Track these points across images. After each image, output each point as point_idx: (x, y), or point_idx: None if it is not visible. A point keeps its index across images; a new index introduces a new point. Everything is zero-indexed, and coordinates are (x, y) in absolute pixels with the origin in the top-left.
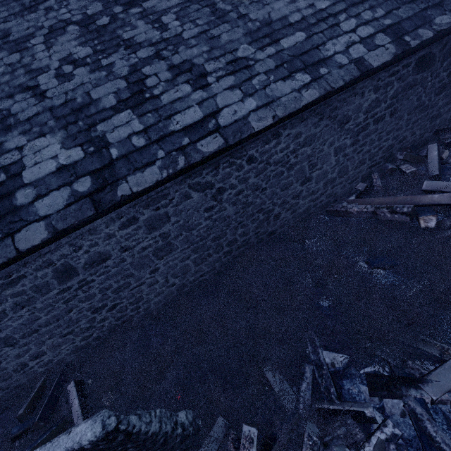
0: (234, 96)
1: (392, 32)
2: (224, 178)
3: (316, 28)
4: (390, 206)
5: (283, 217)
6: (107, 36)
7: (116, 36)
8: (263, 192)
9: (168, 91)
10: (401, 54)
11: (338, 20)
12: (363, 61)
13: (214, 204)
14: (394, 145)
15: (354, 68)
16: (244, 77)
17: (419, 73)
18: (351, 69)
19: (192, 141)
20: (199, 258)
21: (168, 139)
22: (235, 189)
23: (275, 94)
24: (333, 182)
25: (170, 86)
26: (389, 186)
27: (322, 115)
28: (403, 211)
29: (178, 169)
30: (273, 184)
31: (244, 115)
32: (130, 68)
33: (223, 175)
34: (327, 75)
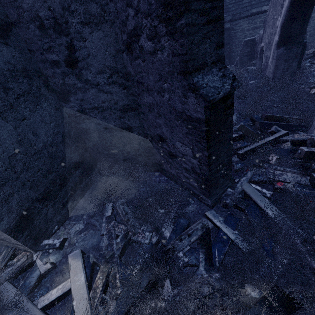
0: None
1: None
2: None
3: None
4: None
5: None
6: None
7: None
8: None
9: None
10: None
11: None
12: None
13: None
14: None
15: None
16: None
17: None
18: None
19: None
20: (312, 34)
21: None
22: None
23: None
24: None
25: None
26: None
27: None
28: None
29: None
30: None
31: None
32: None
33: None
34: None
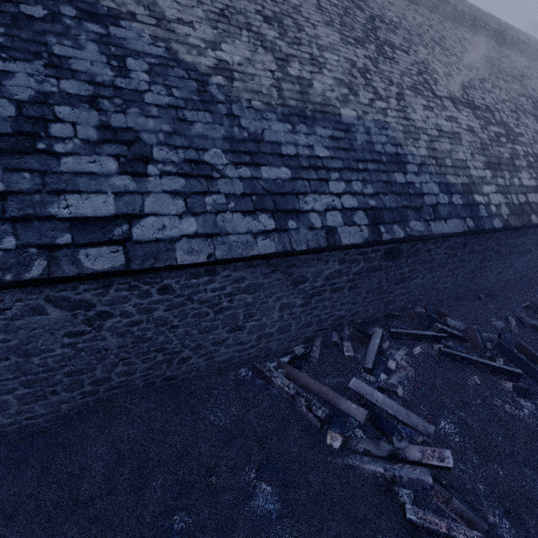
0: (173, 205)
1: (372, 216)
2: (115, 301)
3: (304, 173)
4: (310, 399)
5: (193, 362)
6: (27, 33)
7: (42, 41)
8: (172, 329)
9: (79, 155)
10: (372, 242)
11: (329, 177)
12: (335, 233)
13: (86, 330)
14: (346, 316)
15: (324, 236)
16: (199, 188)
17: (386, 261)
18: (321, 236)
19: (76, 243)
20: (33, 395)
21: (37, 225)
22: (128, 317)
23: (226, 227)
24: (270, 336)
25: (87, 150)
26: (325, 360)
27: (276, 268)
28: (318, 413)
29: (26, 278)
30: (190, 324)
31: (173, 236)
32: (36, 94)
33: (115, 298)
34: (294, 230)
